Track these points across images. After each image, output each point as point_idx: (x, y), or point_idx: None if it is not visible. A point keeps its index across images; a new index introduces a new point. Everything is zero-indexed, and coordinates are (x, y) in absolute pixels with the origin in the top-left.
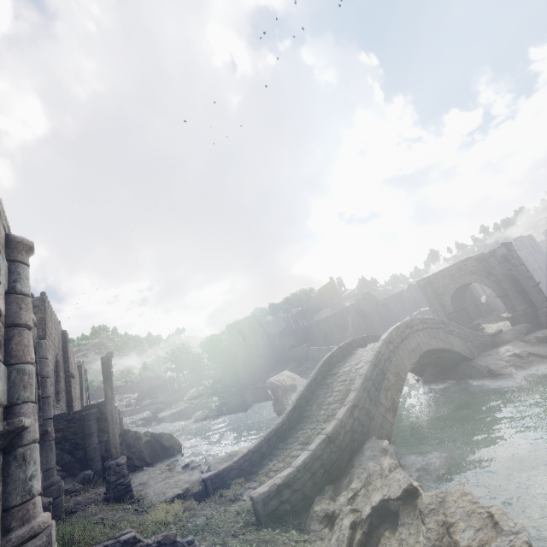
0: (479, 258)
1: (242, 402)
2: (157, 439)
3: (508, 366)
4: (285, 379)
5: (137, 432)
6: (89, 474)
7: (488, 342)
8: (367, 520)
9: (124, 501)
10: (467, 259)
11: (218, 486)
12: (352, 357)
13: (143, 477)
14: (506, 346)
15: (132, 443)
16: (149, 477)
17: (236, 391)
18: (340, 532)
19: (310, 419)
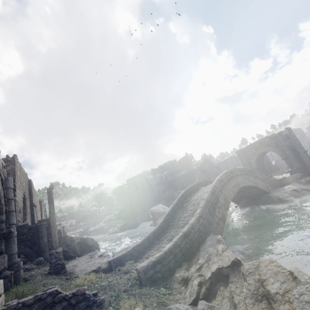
0: (272, 137)
1: (135, 222)
2: (84, 241)
3: (290, 196)
4: (160, 209)
5: (72, 237)
6: (41, 260)
7: (278, 183)
8: (209, 280)
9: (60, 274)
10: (265, 137)
11: (118, 265)
12: (198, 192)
13: (74, 262)
14: (288, 185)
15: (69, 243)
16: (78, 262)
17: (132, 217)
18: (192, 288)
19: (174, 226)
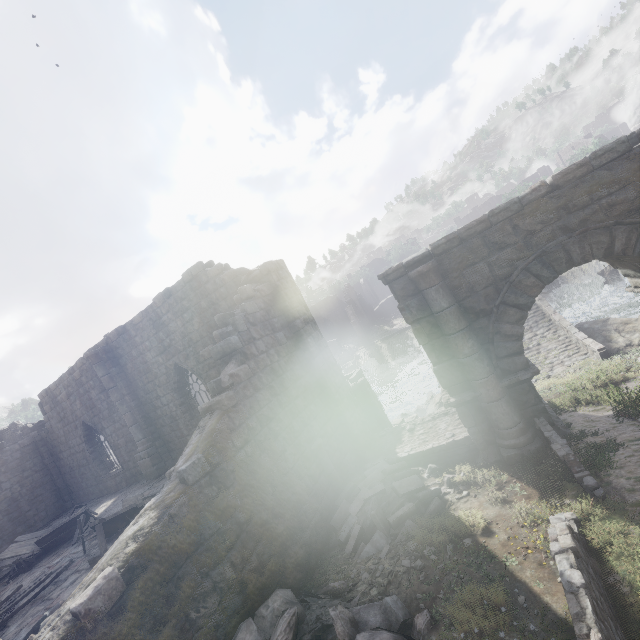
0: None
1: None
2: None
3: None
4: None
5: None
6: None
7: None
8: None
9: None
10: None
11: None
12: None
13: None
14: None
15: None
16: None
17: None
18: None
19: None
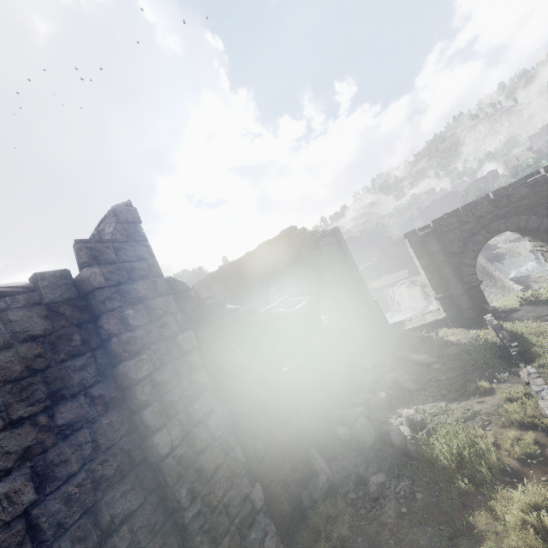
0: None
1: None
2: None
3: None
4: None
5: None
6: None
7: None
8: None
9: None
10: None
11: None
12: None
13: None
14: None
15: None
16: None
17: None
18: None
19: None
